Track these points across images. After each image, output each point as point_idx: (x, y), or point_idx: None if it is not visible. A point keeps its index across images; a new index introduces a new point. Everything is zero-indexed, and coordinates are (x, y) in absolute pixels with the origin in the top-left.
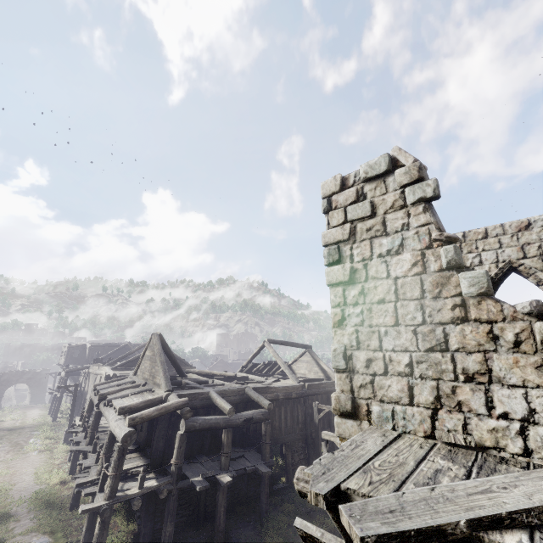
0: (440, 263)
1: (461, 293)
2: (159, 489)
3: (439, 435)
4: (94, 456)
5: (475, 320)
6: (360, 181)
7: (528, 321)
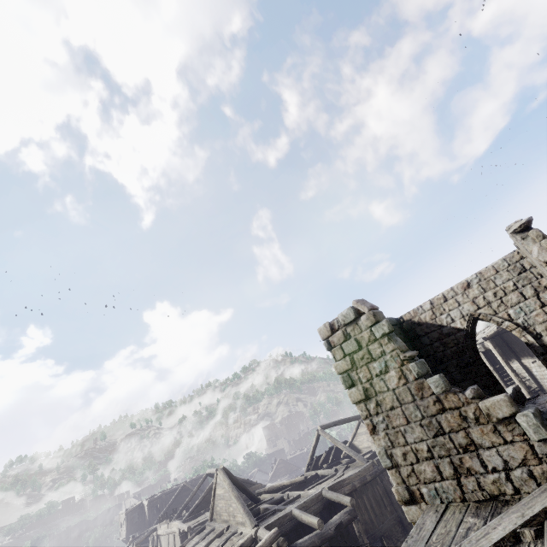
0: (413, 374)
1: (434, 392)
2: None
3: (468, 497)
4: None
5: (449, 409)
6: (342, 325)
7: (475, 403)
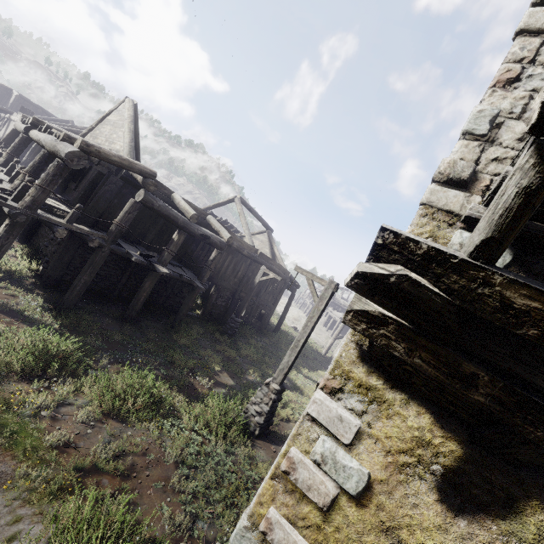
0: None
1: None
2: (90, 237)
3: None
4: (8, 178)
5: None
6: None
7: None
